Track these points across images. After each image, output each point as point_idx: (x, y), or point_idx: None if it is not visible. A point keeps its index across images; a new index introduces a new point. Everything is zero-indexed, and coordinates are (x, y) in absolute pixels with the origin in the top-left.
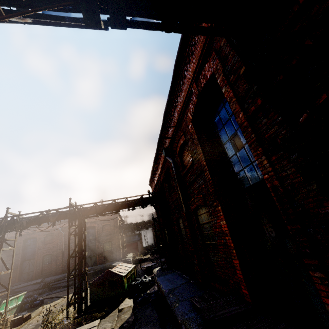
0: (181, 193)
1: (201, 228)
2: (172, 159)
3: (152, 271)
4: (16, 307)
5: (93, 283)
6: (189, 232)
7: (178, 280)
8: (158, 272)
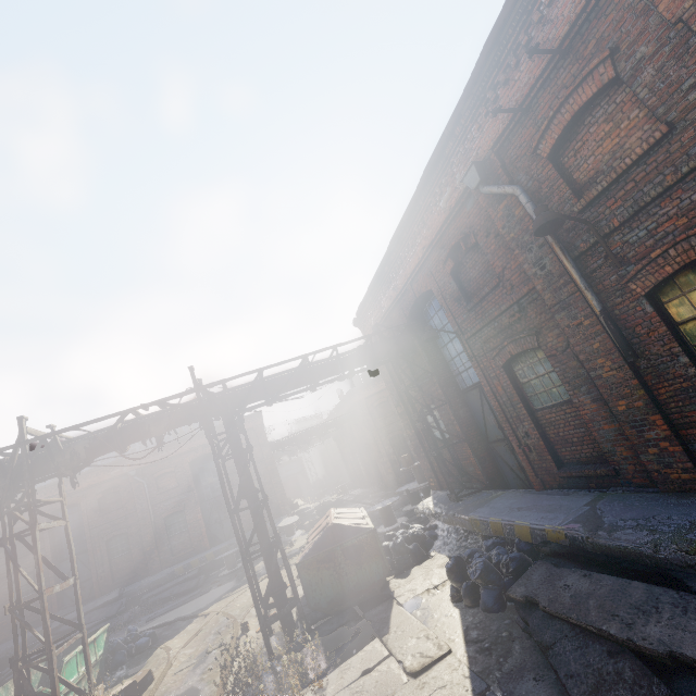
0: (574, 264)
1: (682, 334)
2: (510, 185)
3: (415, 510)
4: (97, 665)
5: (305, 562)
6: (622, 361)
7: (560, 502)
8: (444, 507)
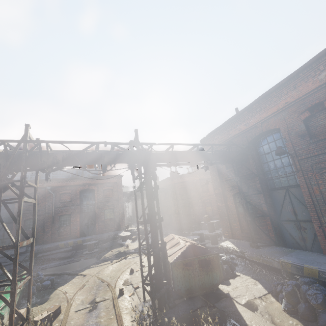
0: None
1: None
2: None
3: (220, 246)
4: (19, 293)
5: (176, 263)
6: None
7: None
8: (246, 249)
